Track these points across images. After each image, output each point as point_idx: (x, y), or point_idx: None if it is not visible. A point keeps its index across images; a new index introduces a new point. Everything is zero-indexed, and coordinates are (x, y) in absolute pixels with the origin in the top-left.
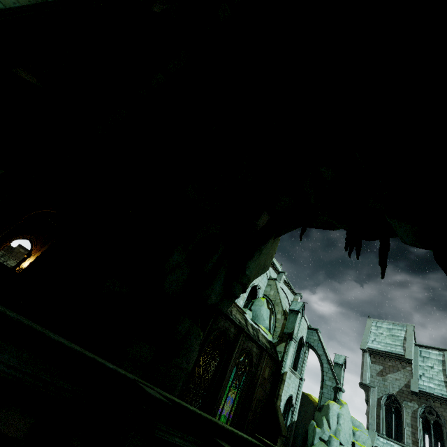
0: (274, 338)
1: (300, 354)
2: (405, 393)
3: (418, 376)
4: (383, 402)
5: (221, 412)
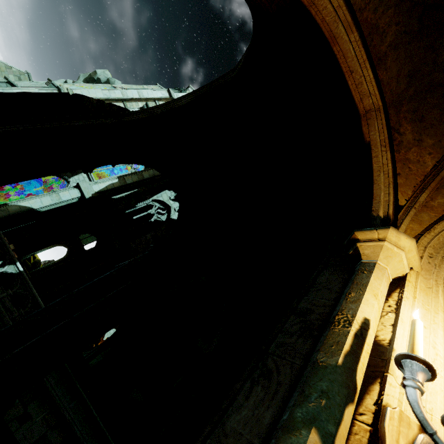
0: None
1: None
2: None
3: None
4: None
5: None
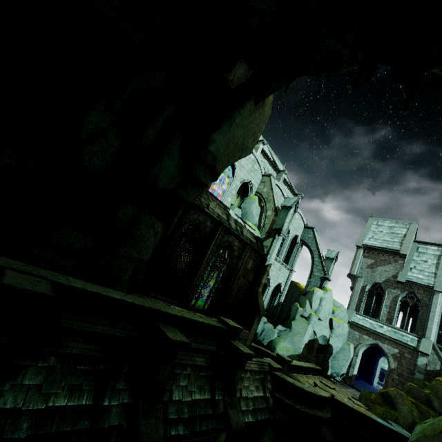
0: (262, 234)
1: (293, 250)
2: (391, 282)
3: (408, 268)
4: (367, 289)
5: (197, 297)
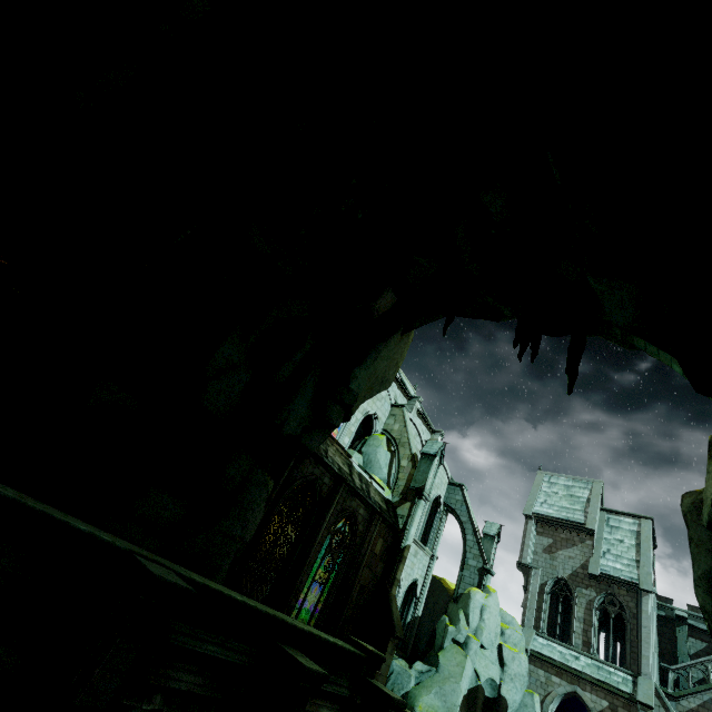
0: (395, 495)
1: (434, 521)
2: (580, 577)
3: (600, 553)
4: (548, 589)
5: (301, 604)
